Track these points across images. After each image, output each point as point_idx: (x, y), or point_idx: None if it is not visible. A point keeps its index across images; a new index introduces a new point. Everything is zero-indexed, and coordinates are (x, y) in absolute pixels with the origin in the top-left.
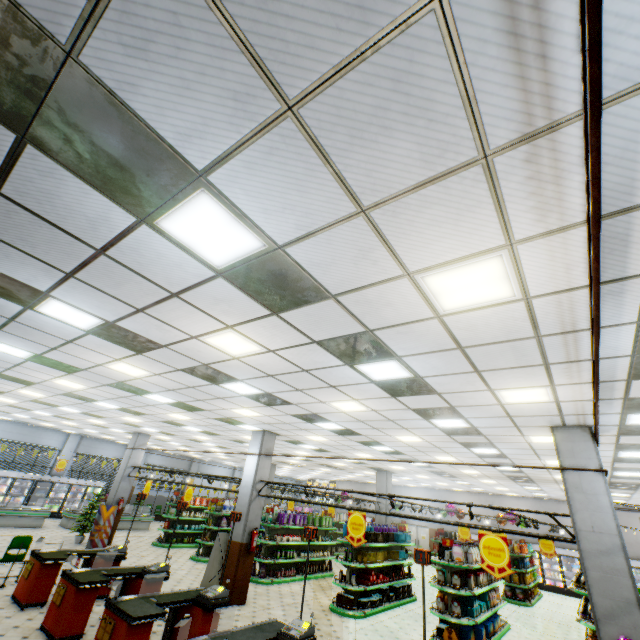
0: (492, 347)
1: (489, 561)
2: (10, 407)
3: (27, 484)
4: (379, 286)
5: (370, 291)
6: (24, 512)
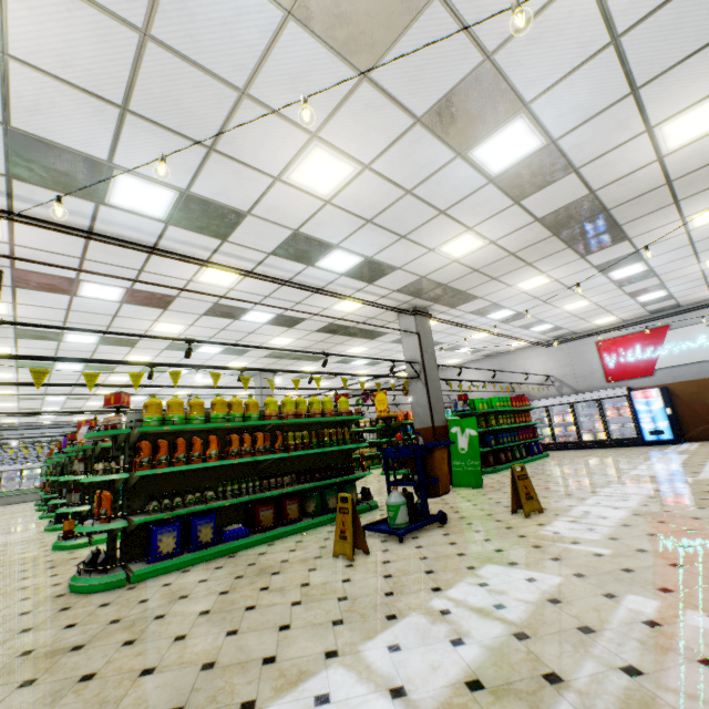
0: None
1: None
2: None
3: None
4: None
5: None
6: None
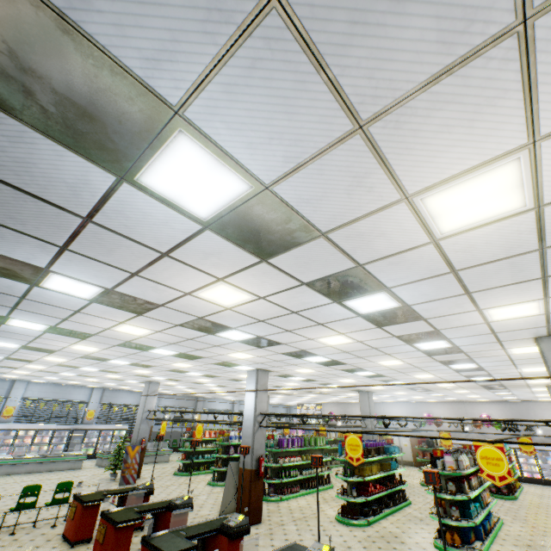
0: (488, 266)
1: (488, 470)
2: (41, 372)
3: (65, 433)
4: (373, 216)
5: (363, 223)
6: (65, 457)
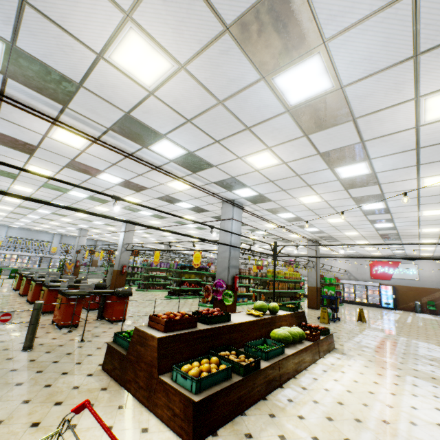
0: (123, 163)
1: (195, 262)
2: (8, 218)
3: (37, 259)
4: (44, 141)
5: (45, 143)
6: (35, 269)
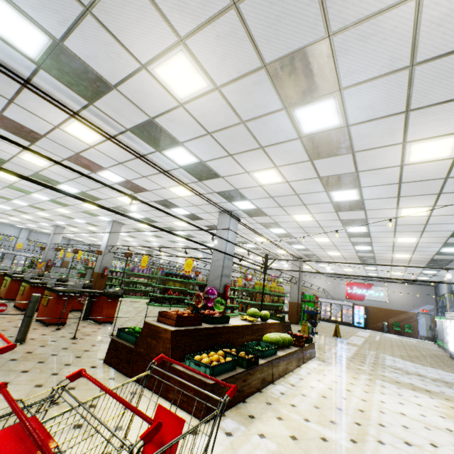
0: (131, 163)
1: (186, 269)
2: None
3: None
4: (54, 132)
5: (54, 134)
6: None
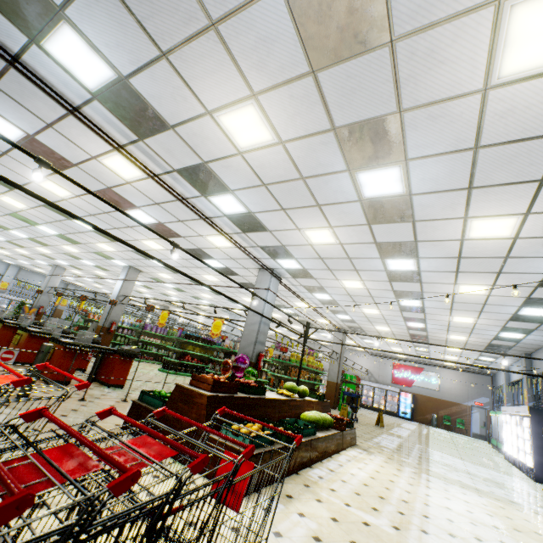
0: (169, 205)
1: (213, 331)
2: None
3: None
4: (89, 162)
5: (88, 164)
6: None
